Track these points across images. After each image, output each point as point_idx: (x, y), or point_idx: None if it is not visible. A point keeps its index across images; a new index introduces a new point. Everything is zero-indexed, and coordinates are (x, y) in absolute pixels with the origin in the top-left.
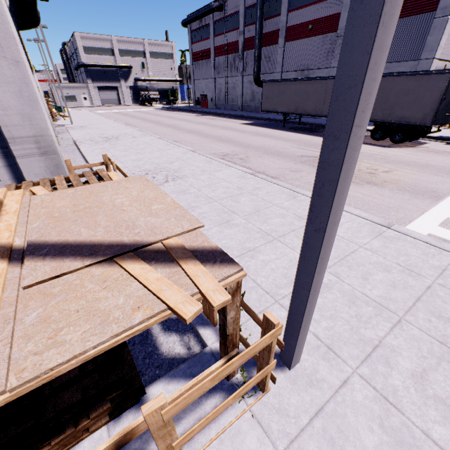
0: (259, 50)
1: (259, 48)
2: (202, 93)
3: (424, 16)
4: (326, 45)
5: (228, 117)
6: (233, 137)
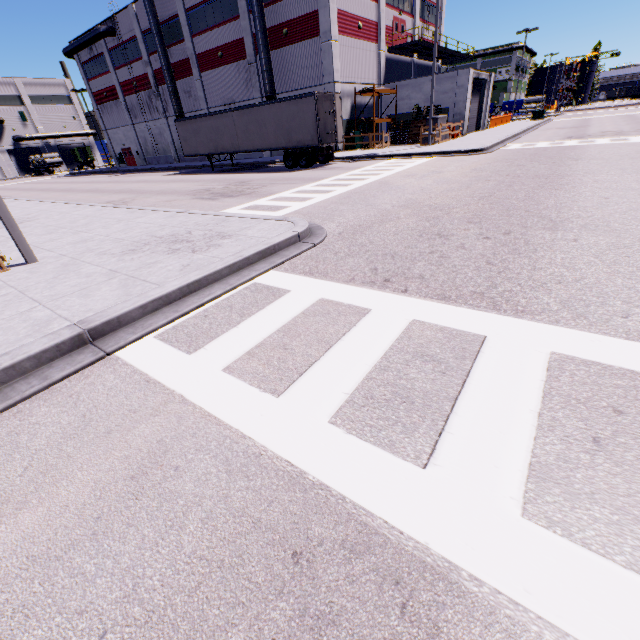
0: (172, 84)
1: (172, 81)
2: (123, 146)
3: (314, 41)
4: (242, 74)
5: (156, 171)
6: (137, 188)
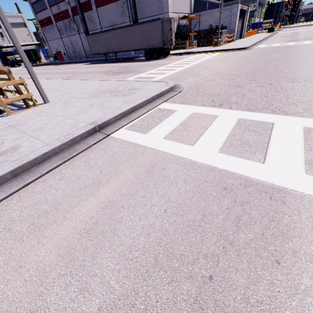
0: (82, 15)
1: (82, 13)
2: (57, 50)
3: None
4: (119, 8)
5: (76, 63)
6: (72, 71)
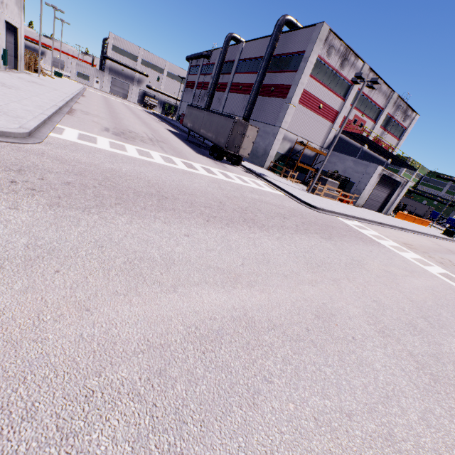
0: (212, 91)
1: (213, 90)
2: (183, 112)
3: (283, 100)
4: (245, 101)
5: (175, 128)
6: (127, 120)
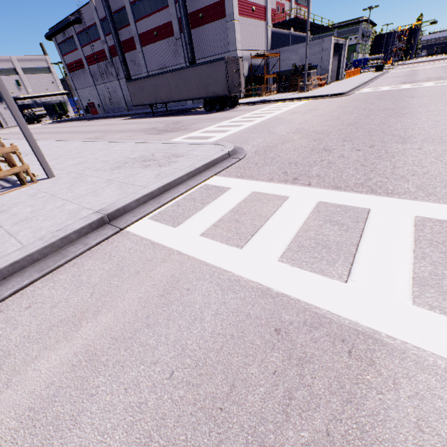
0: (122, 56)
1: (122, 54)
2: (89, 101)
3: (221, 21)
4: (171, 46)
5: (113, 117)
6: (103, 129)
